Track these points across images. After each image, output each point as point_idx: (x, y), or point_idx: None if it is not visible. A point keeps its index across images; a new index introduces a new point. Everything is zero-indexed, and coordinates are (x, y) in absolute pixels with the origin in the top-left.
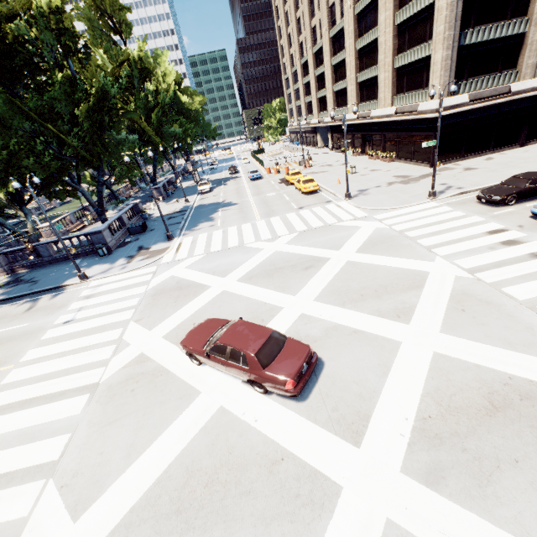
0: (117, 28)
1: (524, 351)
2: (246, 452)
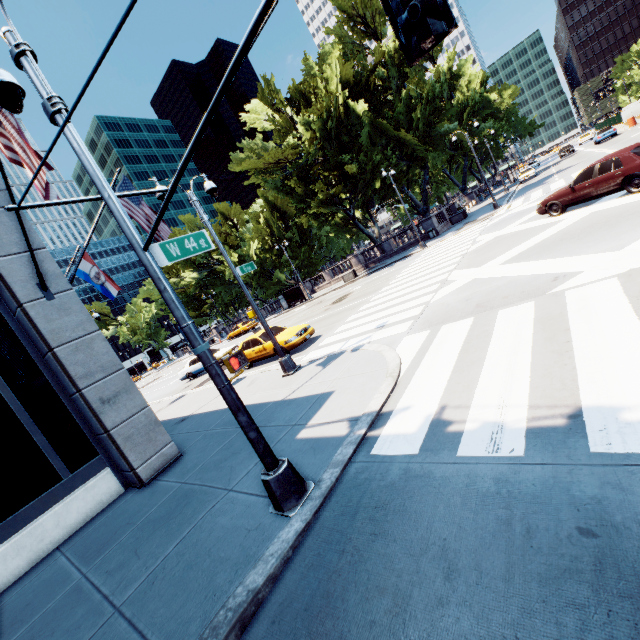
0: (428, 54)
1: None
2: (625, 209)
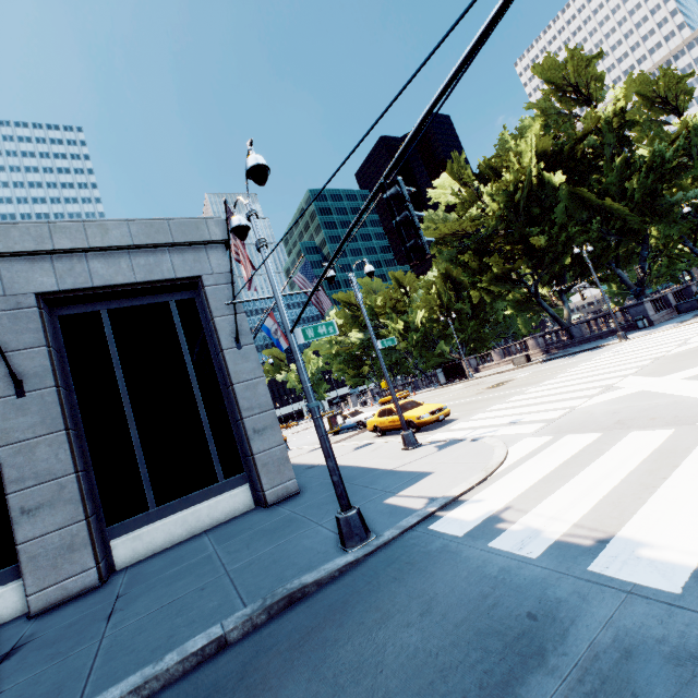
0: (671, 106)
1: None
2: None
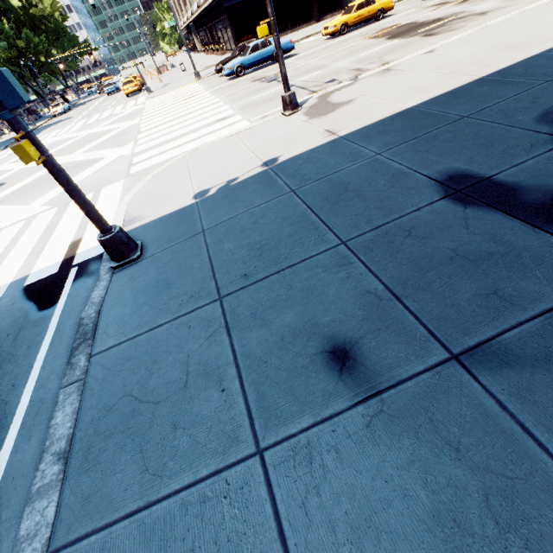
0: None
1: (104, 150)
2: None
